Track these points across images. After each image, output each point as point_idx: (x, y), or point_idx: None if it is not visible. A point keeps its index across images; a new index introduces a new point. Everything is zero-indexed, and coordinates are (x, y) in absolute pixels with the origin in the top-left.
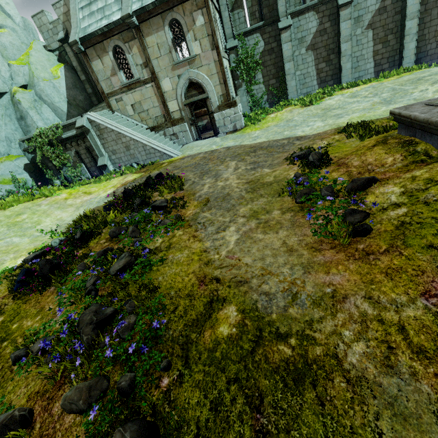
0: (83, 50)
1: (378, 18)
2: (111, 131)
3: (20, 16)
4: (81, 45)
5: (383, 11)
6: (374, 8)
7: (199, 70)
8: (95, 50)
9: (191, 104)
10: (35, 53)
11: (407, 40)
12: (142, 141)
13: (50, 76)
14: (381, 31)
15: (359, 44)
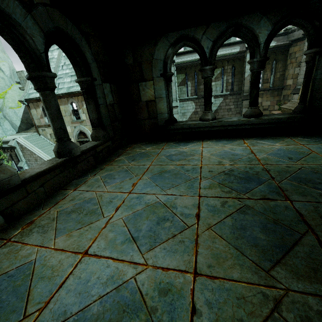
0: (27, 104)
1: (194, 115)
2: (28, 150)
3: (12, 69)
4: (25, 102)
5: (196, 113)
6: (191, 110)
7: (85, 126)
8: (33, 105)
9: (81, 141)
10: (11, 92)
11: None
12: (44, 158)
13: (16, 105)
14: None
15: None
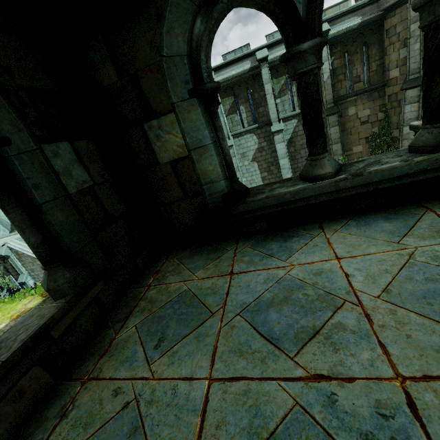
0: None
1: (259, 154)
2: (28, 256)
3: None
4: None
5: (262, 150)
6: (254, 147)
7: None
8: None
9: None
10: None
11: (284, 172)
12: None
13: None
14: (264, 163)
15: (249, 172)
